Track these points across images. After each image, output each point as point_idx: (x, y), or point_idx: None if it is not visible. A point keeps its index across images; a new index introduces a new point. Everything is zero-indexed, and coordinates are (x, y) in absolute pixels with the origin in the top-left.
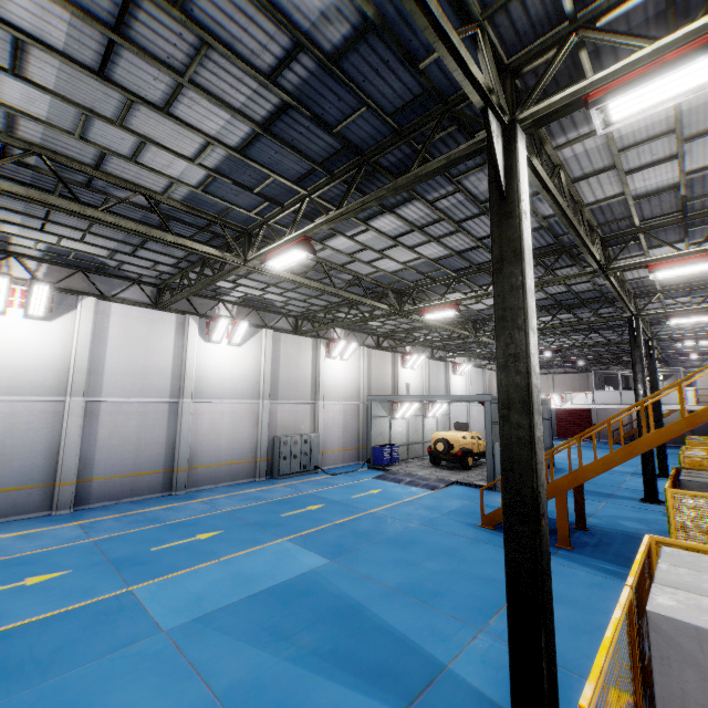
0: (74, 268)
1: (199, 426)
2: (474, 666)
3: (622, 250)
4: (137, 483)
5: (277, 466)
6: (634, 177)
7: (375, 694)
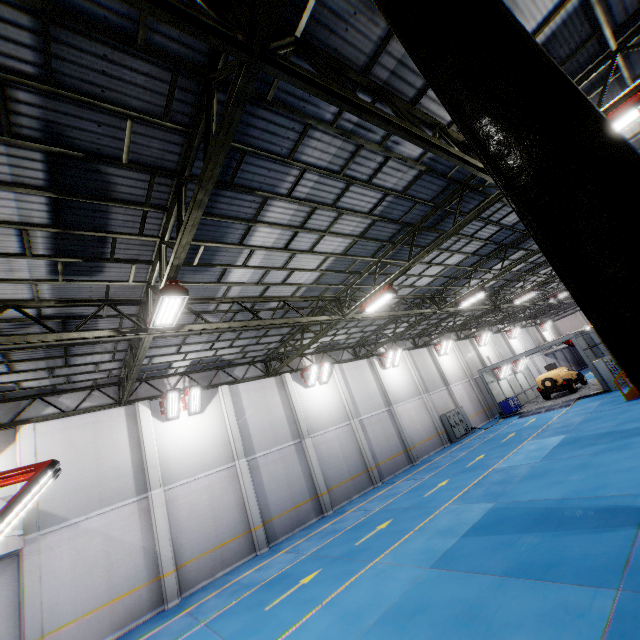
0: (322, 352)
1: (404, 420)
2: None
3: None
4: (396, 462)
5: (452, 433)
6: None
7: None
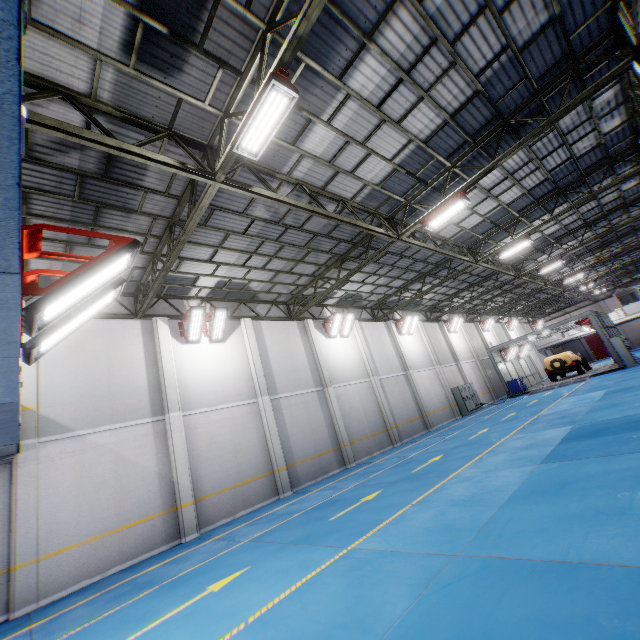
0: (342, 307)
1: (419, 387)
2: None
3: None
4: (413, 426)
5: (463, 406)
6: None
7: None
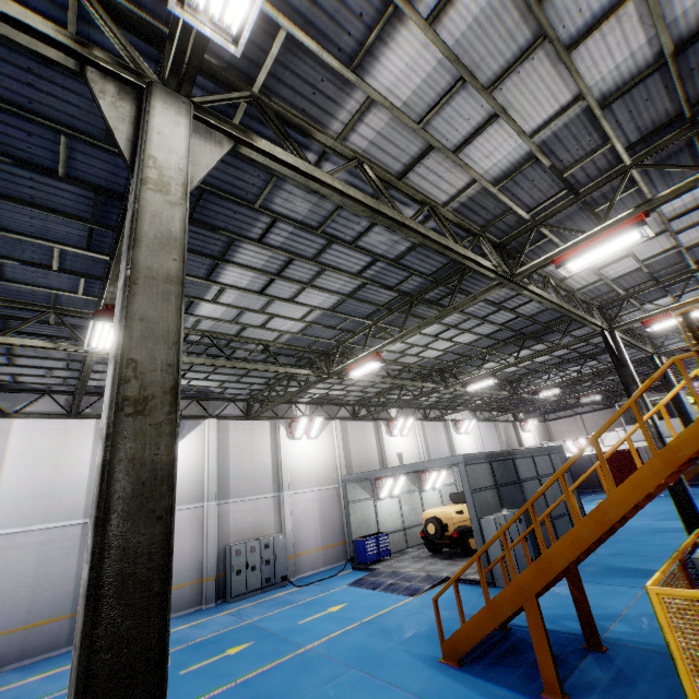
0: None
1: None
2: None
3: (523, 251)
4: (32, 639)
5: (229, 584)
6: (471, 156)
7: None
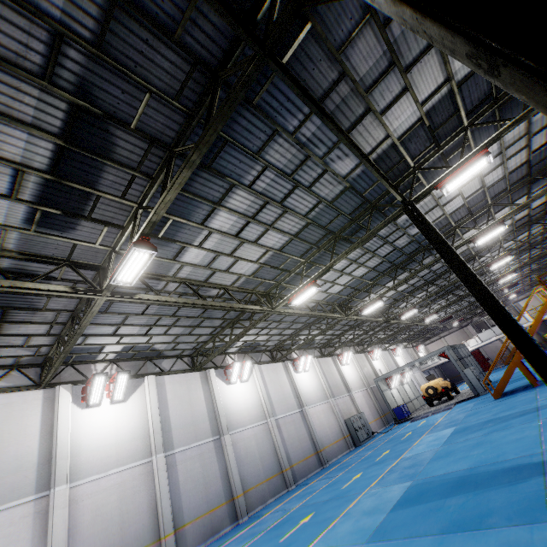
0: (244, 352)
1: (315, 422)
2: (544, 403)
3: (473, 263)
4: (308, 464)
5: (356, 437)
6: (470, 244)
7: (525, 415)
